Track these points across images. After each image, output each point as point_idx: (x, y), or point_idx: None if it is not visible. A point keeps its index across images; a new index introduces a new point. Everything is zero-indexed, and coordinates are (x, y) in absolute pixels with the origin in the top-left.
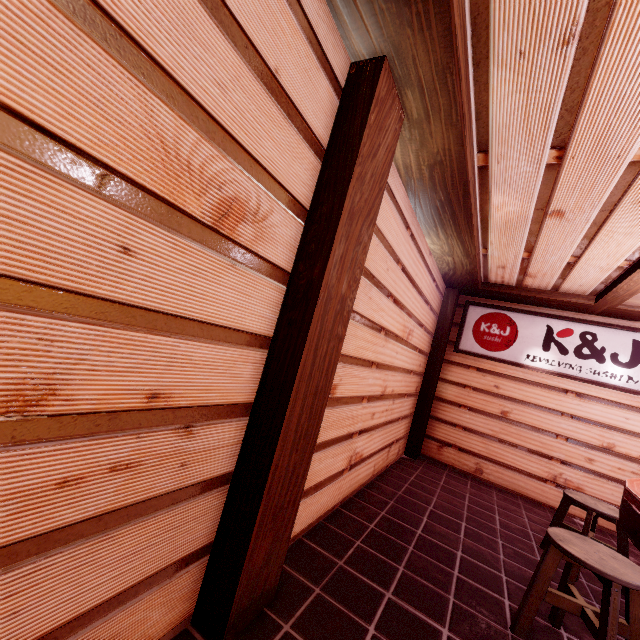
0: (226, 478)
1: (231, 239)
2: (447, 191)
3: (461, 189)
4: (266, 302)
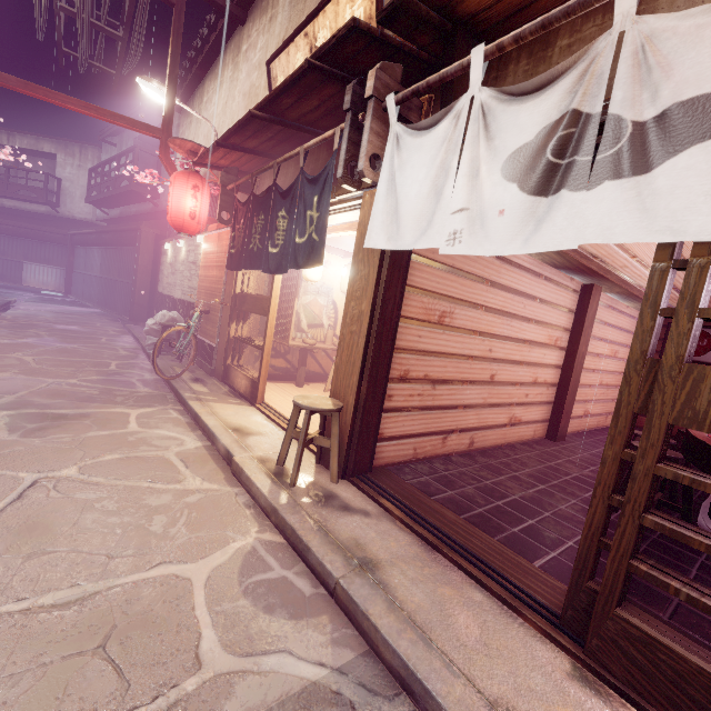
0: (552, 403)
1: (556, 346)
2: (627, 296)
3: (634, 296)
4: (561, 357)
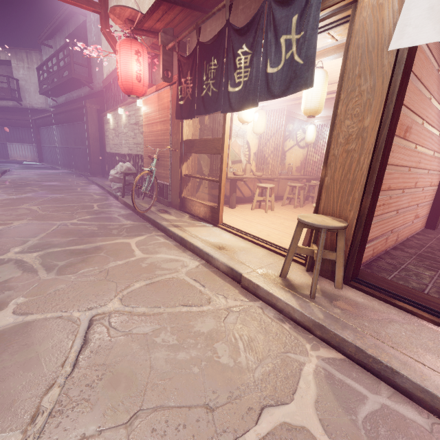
0: (432, 201)
1: None
2: None
3: None
4: None
